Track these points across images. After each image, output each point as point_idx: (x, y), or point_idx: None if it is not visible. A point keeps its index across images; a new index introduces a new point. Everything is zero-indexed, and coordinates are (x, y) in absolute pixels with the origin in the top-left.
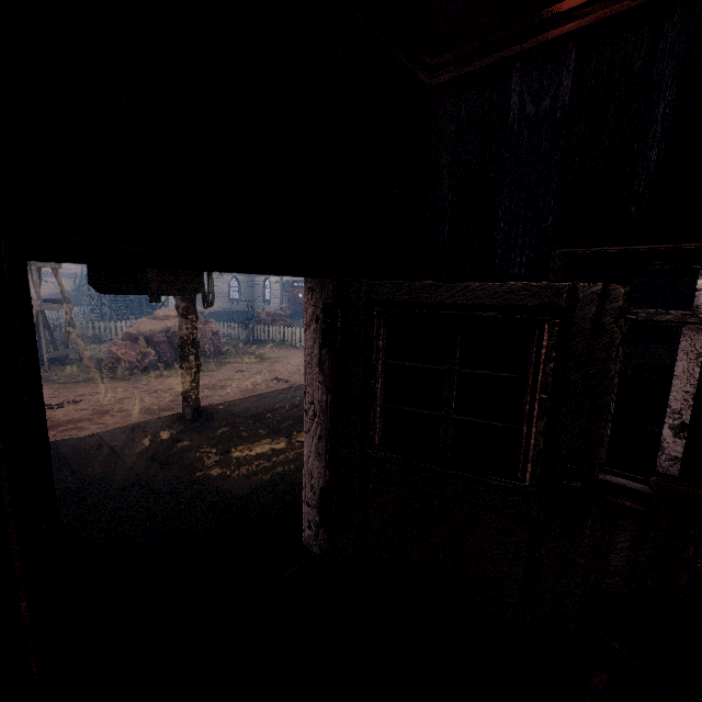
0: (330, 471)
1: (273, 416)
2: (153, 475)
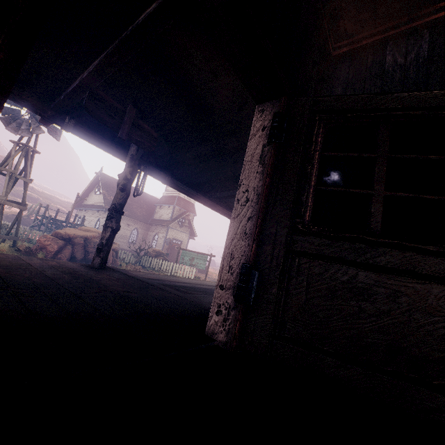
0: (256, 246)
1: (161, 281)
2: (59, 277)
